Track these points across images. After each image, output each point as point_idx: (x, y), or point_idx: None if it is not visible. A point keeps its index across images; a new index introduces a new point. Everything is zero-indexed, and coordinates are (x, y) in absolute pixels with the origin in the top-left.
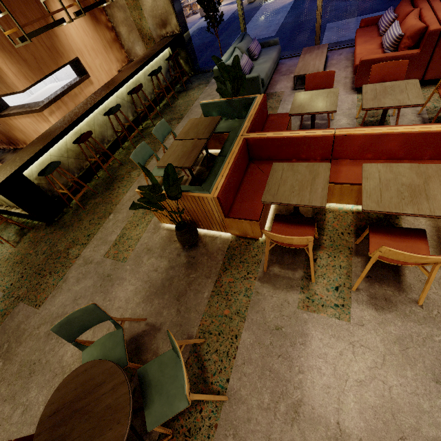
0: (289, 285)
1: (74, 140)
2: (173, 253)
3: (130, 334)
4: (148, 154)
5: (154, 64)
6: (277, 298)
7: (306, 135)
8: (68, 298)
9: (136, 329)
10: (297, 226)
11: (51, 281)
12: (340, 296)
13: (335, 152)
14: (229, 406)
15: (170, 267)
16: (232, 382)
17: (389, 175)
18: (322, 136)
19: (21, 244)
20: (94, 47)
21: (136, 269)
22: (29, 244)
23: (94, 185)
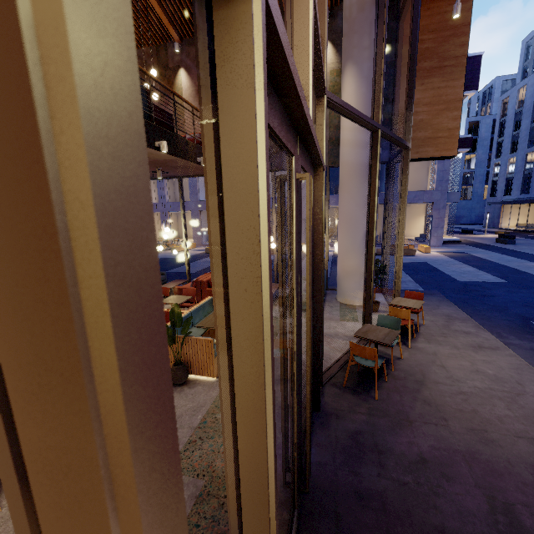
0: None
1: None
2: None
3: None
4: None
5: None
6: None
7: None
8: None
9: None
10: None
11: None
12: None
13: None
14: None
15: None
16: None
17: None
18: None
19: None
20: None
21: None
22: None
23: None
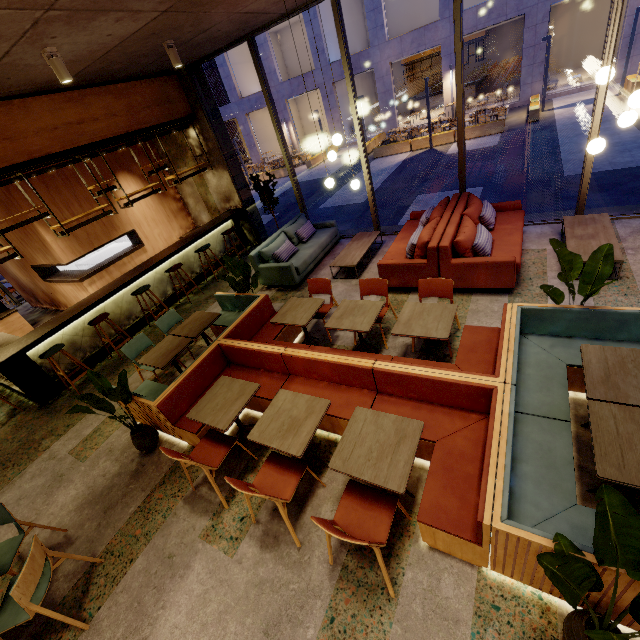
0: (205, 509)
1: (89, 321)
2: (129, 458)
3: (46, 545)
4: (145, 344)
5: (210, 237)
6: (188, 522)
7: (262, 350)
8: (14, 497)
9: (53, 540)
10: (218, 445)
11: (10, 474)
12: (240, 528)
13: (289, 369)
14: (86, 636)
15: (118, 473)
16: (102, 610)
17: (289, 405)
18: (273, 353)
19: (6, 427)
20: (156, 218)
21: (88, 471)
22: (12, 428)
23: (103, 366)
